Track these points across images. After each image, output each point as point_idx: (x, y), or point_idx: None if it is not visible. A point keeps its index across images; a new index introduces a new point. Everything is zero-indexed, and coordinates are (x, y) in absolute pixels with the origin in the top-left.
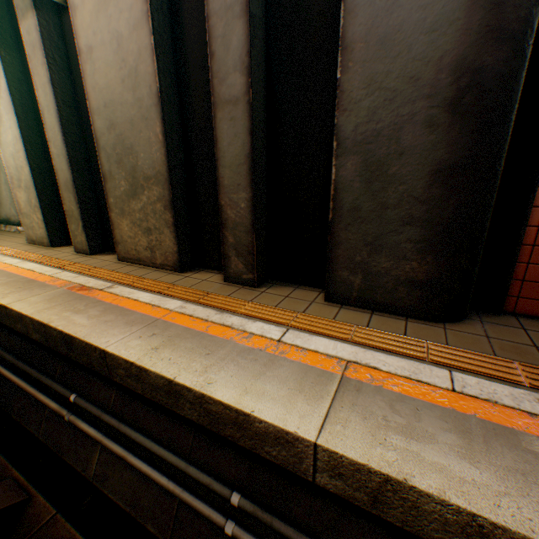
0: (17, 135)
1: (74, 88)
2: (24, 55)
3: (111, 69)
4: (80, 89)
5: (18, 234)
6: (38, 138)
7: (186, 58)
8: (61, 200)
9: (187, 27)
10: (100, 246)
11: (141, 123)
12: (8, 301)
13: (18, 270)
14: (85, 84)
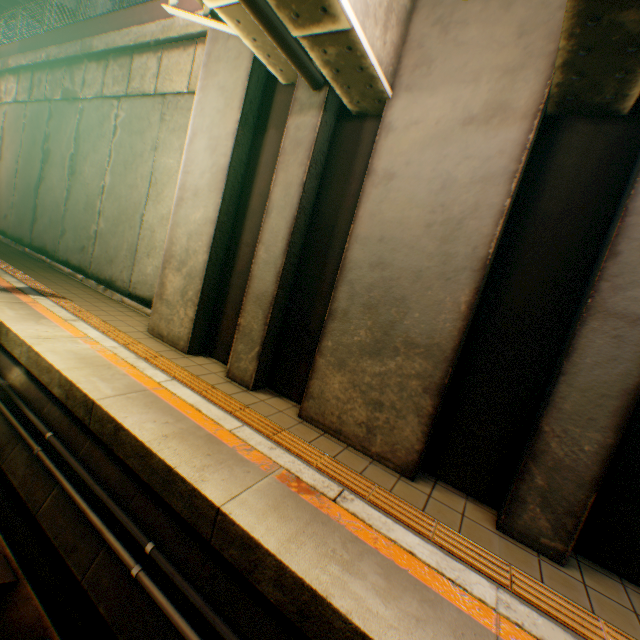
0: (210, 216)
1: (316, 195)
2: (258, 138)
3: (414, 206)
4: (325, 198)
5: (124, 307)
6: (229, 225)
7: (524, 226)
8: (221, 299)
9: (542, 196)
10: (263, 379)
11: (435, 279)
12: (216, 493)
13: (177, 402)
14: (358, 206)
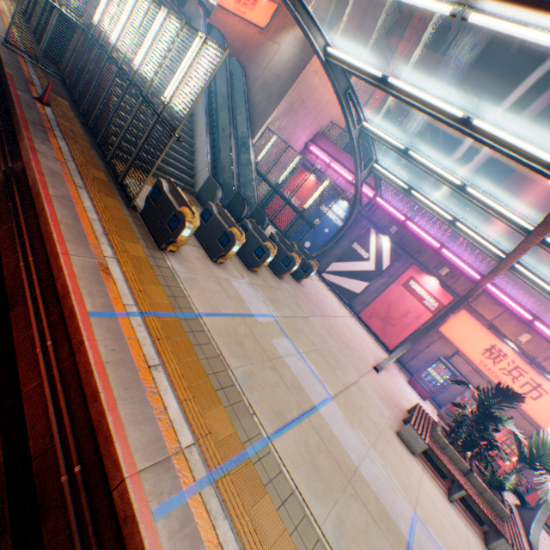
0: None
1: None
2: None
3: None
4: None
5: None
6: None
7: None
8: None
9: None
10: None
11: None
12: None
13: (1, 6)
14: None
